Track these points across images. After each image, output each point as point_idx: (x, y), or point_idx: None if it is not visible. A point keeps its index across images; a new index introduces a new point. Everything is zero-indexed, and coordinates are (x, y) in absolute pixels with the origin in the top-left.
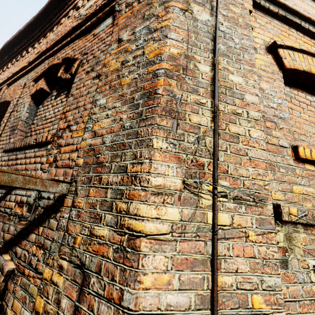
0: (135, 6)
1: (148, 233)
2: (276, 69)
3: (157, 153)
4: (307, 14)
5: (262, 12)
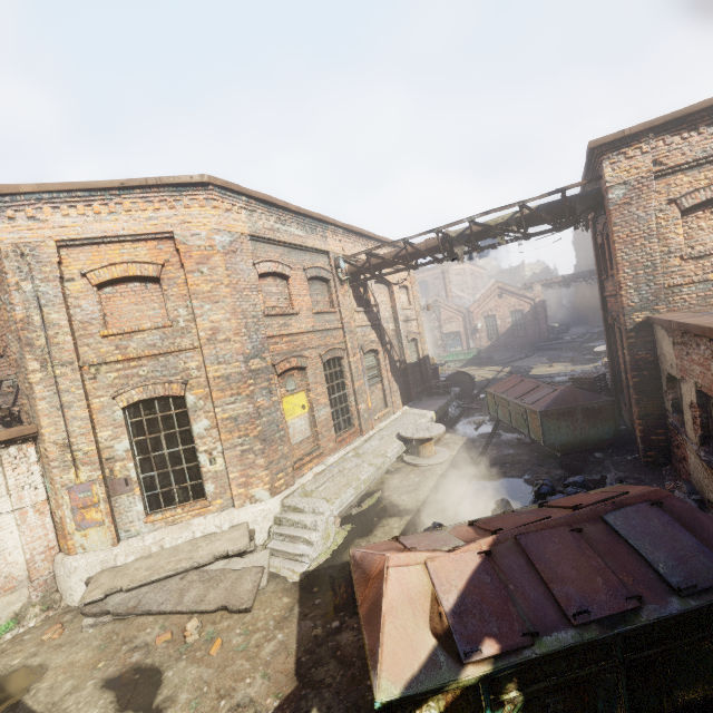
0: None
1: (34, 382)
2: (91, 287)
3: (29, 360)
4: (104, 234)
5: (74, 246)
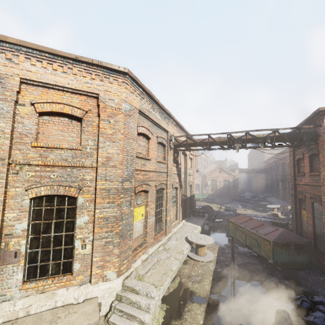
0: None
1: None
2: (34, 112)
3: None
4: (55, 83)
5: (32, 85)
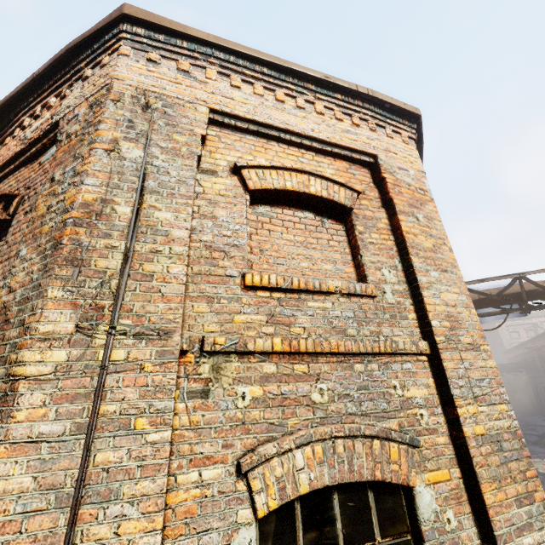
0: (73, 140)
1: (29, 375)
2: (241, 192)
3: (50, 303)
4: (284, 125)
5: (231, 129)
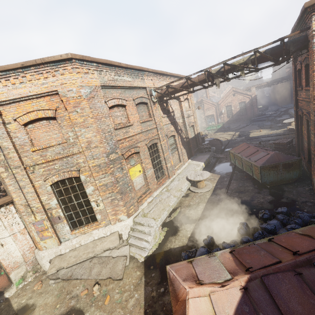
0: None
1: (4, 177)
2: (20, 126)
3: None
4: (20, 96)
5: (6, 104)
